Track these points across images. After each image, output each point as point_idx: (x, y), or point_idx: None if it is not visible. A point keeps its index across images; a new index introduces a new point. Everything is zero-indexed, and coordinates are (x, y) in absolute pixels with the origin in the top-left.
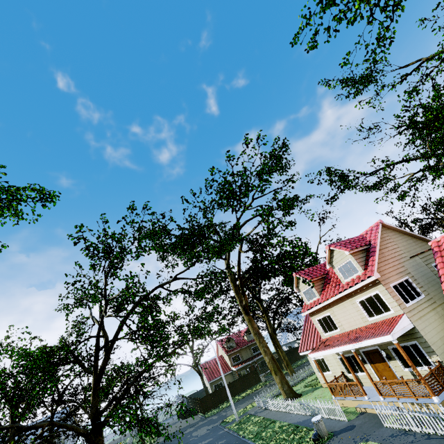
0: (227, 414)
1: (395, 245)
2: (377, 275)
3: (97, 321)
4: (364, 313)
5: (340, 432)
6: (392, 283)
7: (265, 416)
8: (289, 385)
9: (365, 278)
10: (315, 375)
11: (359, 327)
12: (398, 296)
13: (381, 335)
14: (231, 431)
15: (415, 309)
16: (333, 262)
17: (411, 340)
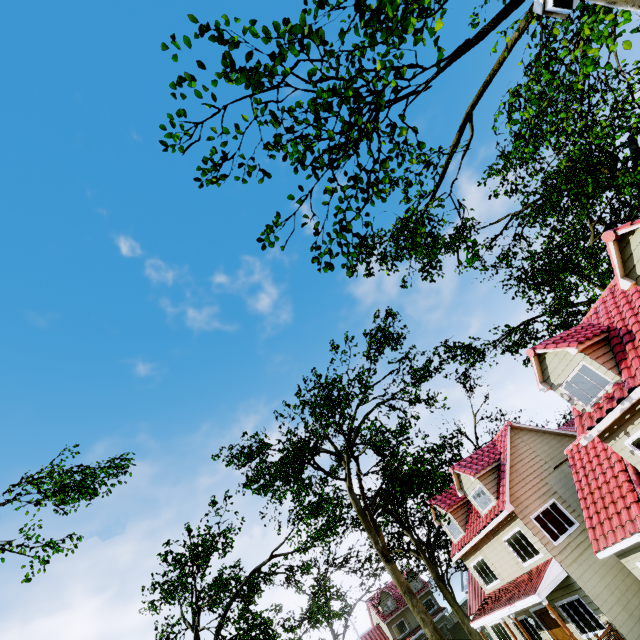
0: None
1: (533, 453)
2: (510, 508)
3: (190, 626)
4: (516, 556)
5: None
6: (532, 513)
7: None
8: None
9: (499, 512)
10: None
11: (518, 575)
12: (542, 532)
13: (529, 594)
14: None
15: (568, 547)
16: (464, 488)
17: (572, 594)
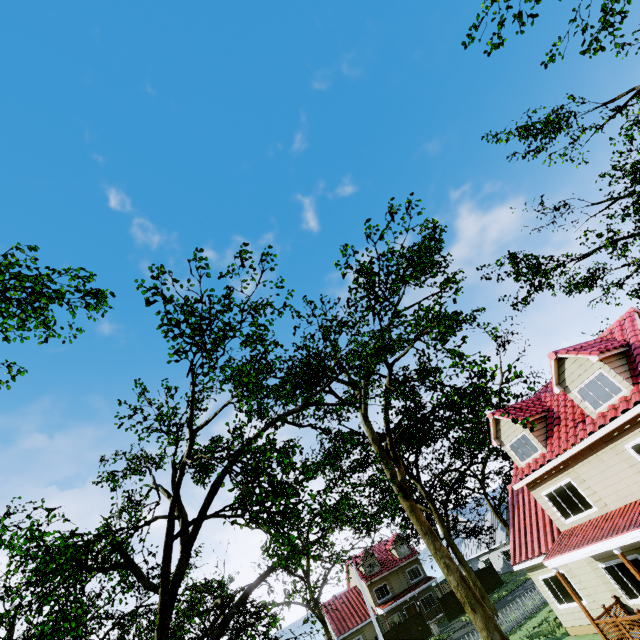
0: None
1: None
2: None
3: (166, 492)
4: None
5: None
6: None
7: None
8: (502, 633)
9: None
10: (540, 615)
11: None
12: None
13: None
14: None
15: None
16: (565, 381)
17: None
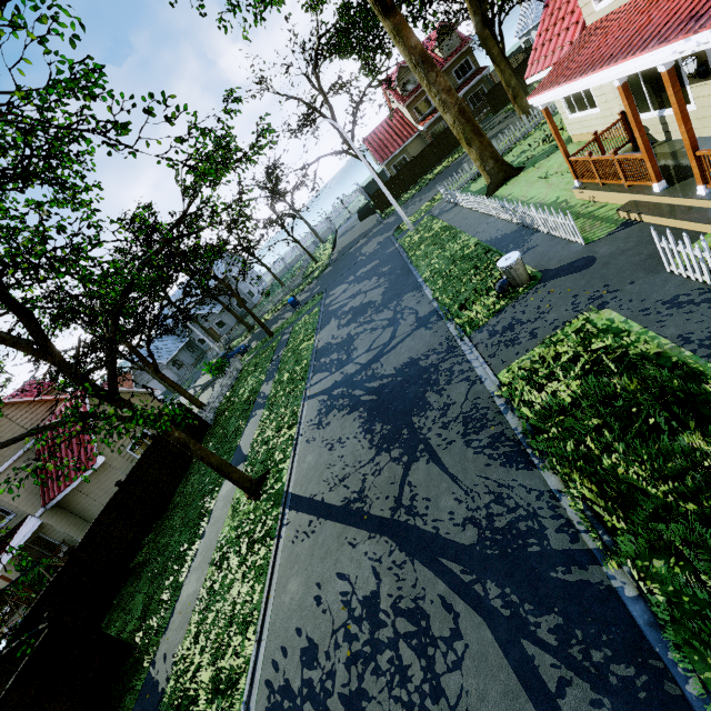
0: (406, 214)
1: None
2: None
3: None
4: None
5: (555, 275)
6: None
7: (450, 222)
8: (498, 158)
9: None
10: None
11: None
12: None
13: None
14: (401, 250)
15: None
16: None
17: None
